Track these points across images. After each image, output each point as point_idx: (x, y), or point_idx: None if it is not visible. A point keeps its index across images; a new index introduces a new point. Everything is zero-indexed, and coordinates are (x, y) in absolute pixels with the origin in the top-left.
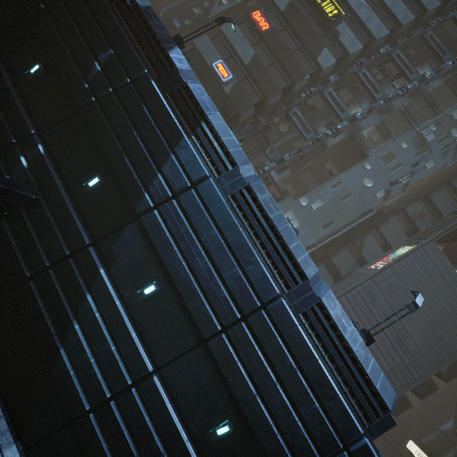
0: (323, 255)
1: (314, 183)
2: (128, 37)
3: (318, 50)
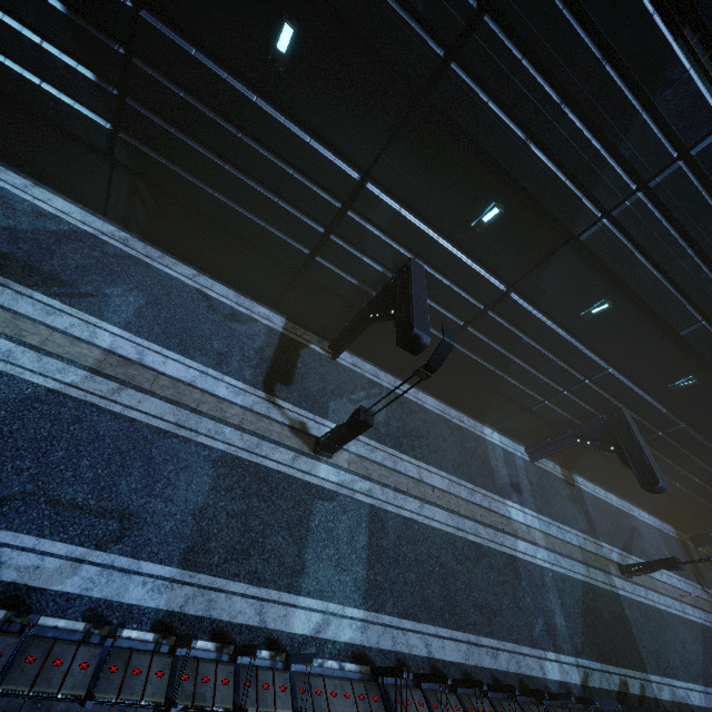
0: None
1: None
2: None
3: None
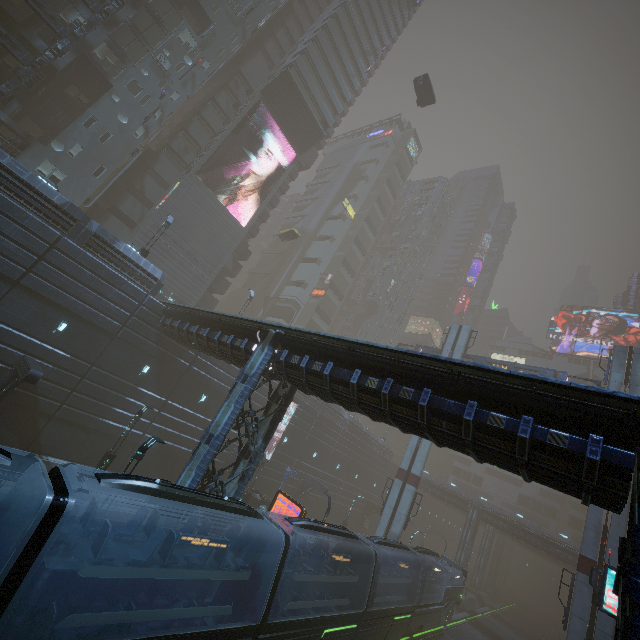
0: (110, 206)
1: (64, 117)
2: None
3: None
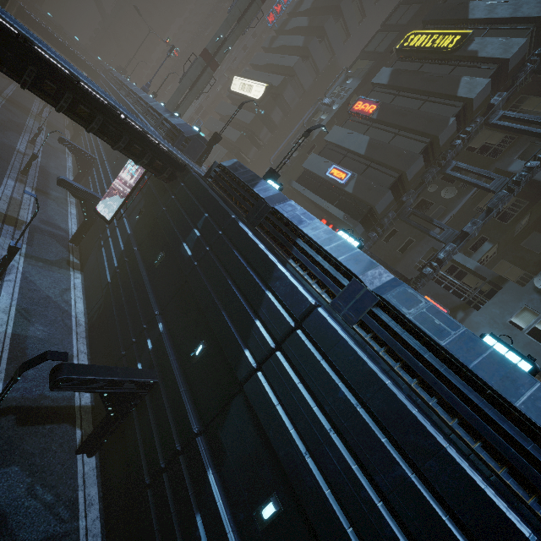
0: None
1: None
2: (220, 196)
3: (453, 85)
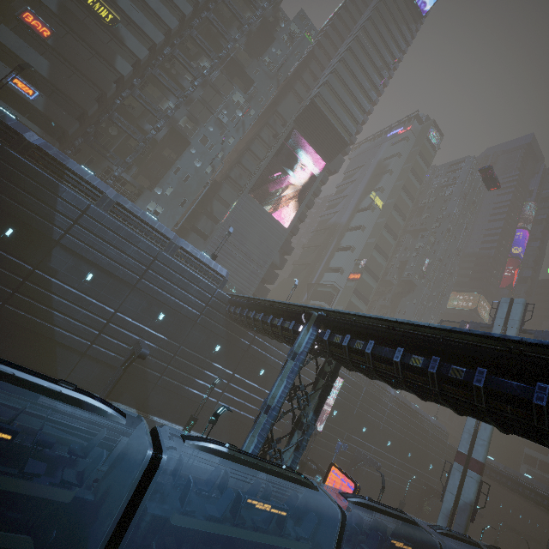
0: (191, 225)
1: (162, 170)
2: None
3: (112, 57)
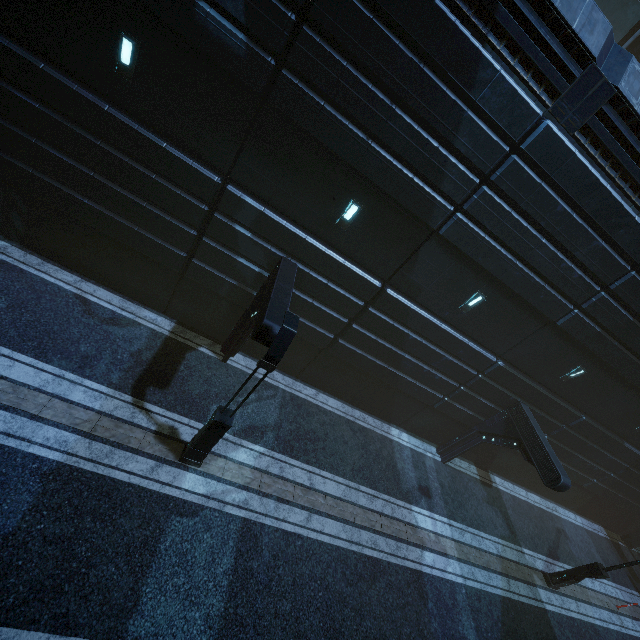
0: None
1: None
2: None
3: None
